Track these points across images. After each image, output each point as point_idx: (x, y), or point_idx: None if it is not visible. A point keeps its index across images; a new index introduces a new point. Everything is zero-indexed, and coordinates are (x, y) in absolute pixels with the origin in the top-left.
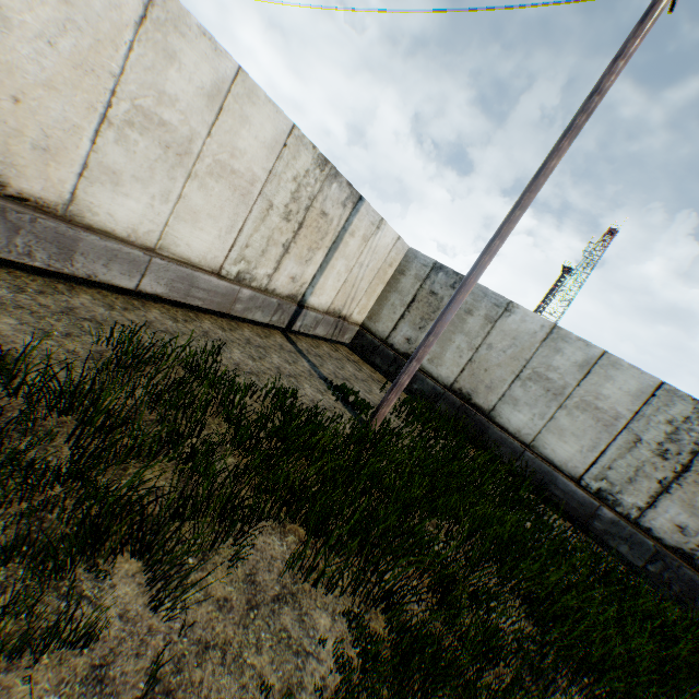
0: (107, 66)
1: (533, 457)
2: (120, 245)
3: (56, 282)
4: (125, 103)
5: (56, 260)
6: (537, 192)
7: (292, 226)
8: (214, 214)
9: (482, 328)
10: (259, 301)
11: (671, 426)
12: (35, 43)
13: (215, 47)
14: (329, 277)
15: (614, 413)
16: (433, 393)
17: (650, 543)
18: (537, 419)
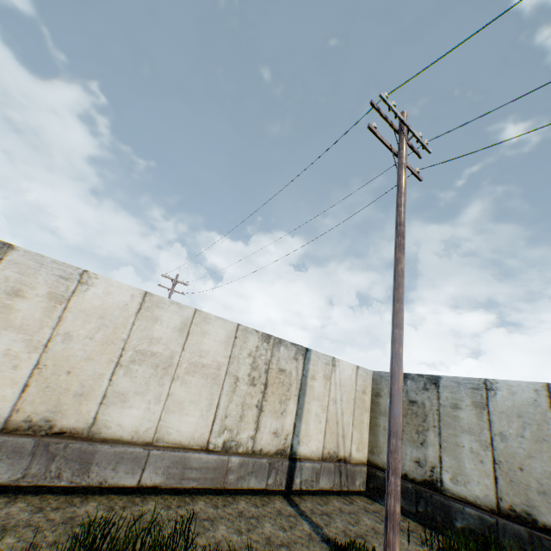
0: (120, 337)
1: None
2: (125, 446)
3: (75, 496)
4: (130, 351)
5: (77, 475)
6: (402, 287)
7: (259, 388)
8: (195, 399)
9: (478, 417)
10: (249, 466)
11: None
12: (84, 341)
13: (180, 305)
14: (309, 422)
15: None
16: (483, 527)
17: None
18: None
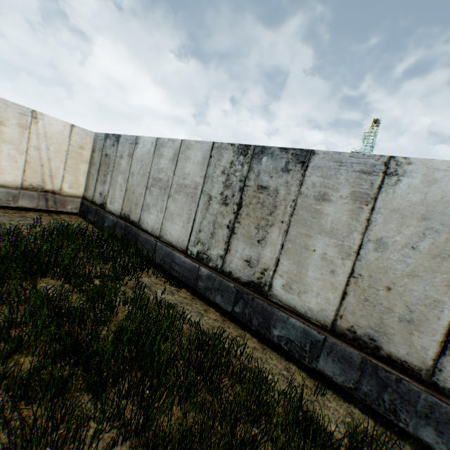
0: None
1: (161, 245)
2: None
3: None
4: None
5: None
6: None
7: None
8: None
9: (128, 163)
10: None
11: (225, 175)
12: None
13: None
14: (1, 159)
15: (194, 184)
16: (113, 225)
17: (232, 285)
18: (160, 214)
